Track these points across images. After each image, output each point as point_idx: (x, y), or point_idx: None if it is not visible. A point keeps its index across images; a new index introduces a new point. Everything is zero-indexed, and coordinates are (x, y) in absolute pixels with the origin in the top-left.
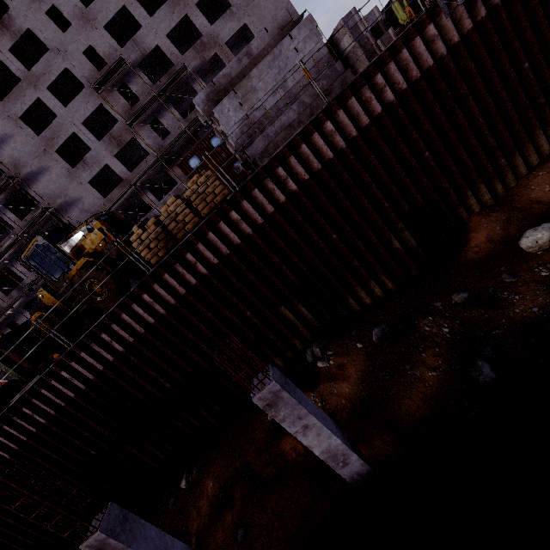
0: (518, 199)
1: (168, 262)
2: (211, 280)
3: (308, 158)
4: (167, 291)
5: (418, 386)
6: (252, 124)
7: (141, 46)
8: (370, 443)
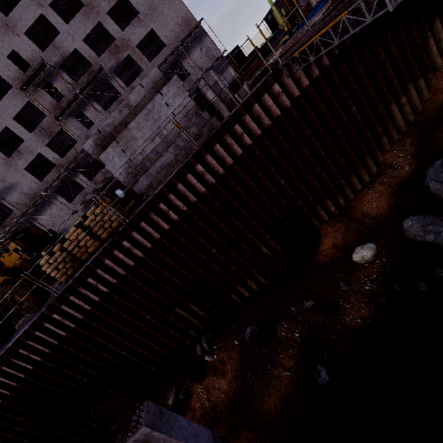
0: (355, 212)
1: (72, 286)
2: (113, 296)
3: (185, 193)
4: (74, 309)
5: (276, 384)
6: (135, 166)
7: (61, 50)
8: (238, 441)
